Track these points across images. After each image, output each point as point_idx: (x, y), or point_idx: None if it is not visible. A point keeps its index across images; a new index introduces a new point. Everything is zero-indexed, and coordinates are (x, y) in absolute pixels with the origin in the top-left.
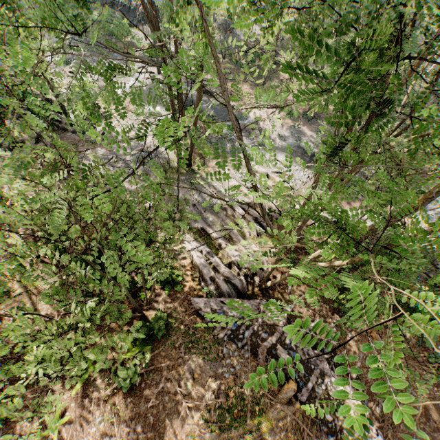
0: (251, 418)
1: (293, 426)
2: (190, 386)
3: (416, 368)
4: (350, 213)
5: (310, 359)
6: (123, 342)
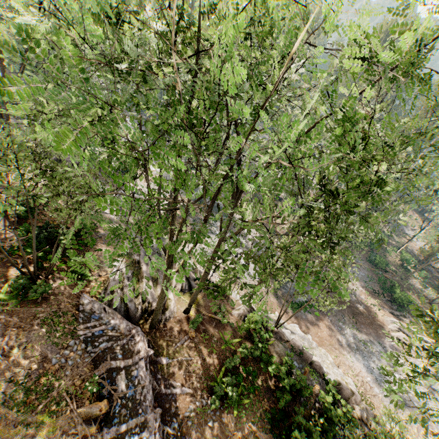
0: (40, 413)
1: None
2: (16, 350)
3: None
4: (286, 323)
5: (143, 402)
6: (1, 289)
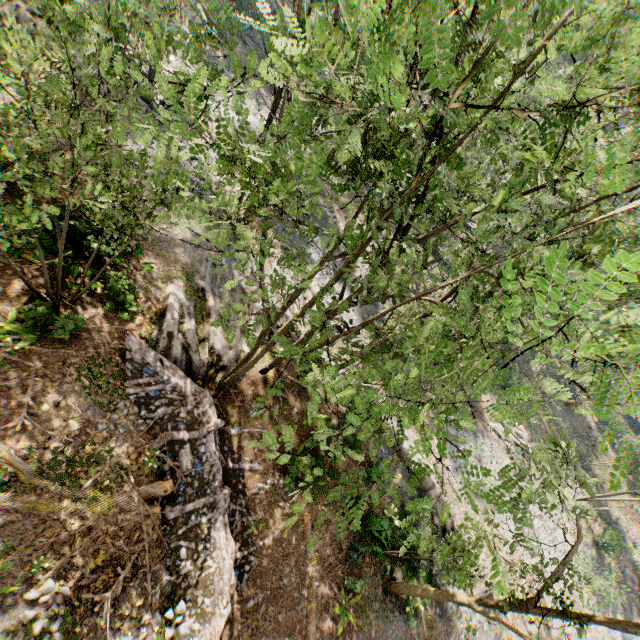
0: (90, 488)
1: (132, 529)
2: (46, 408)
3: (327, 586)
4: None
5: (212, 482)
6: (6, 313)
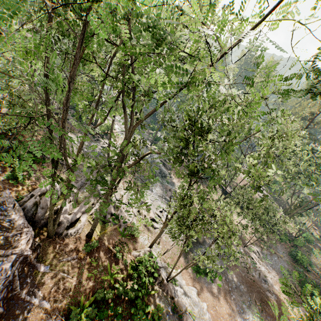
0: None
1: None
2: None
3: None
4: (184, 283)
5: None
6: None
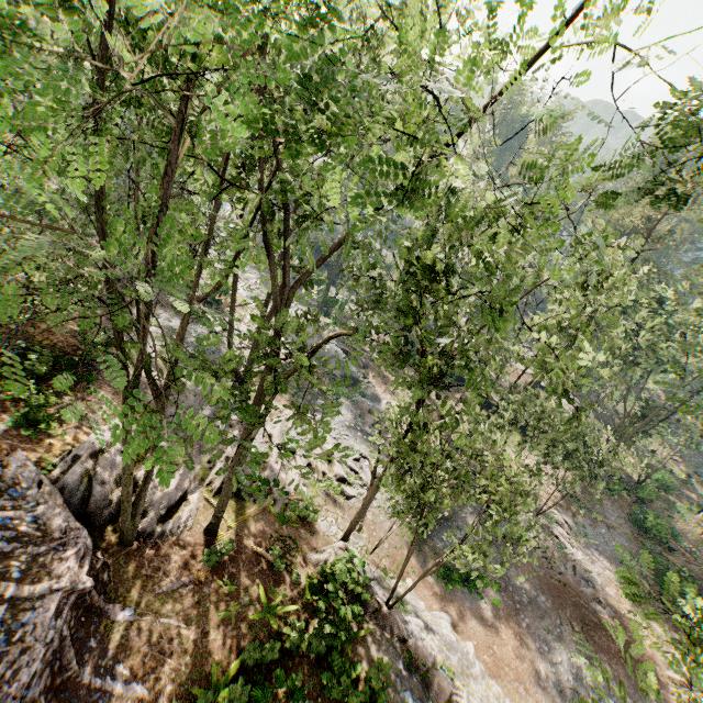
0: None
1: None
2: None
3: None
4: (423, 607)
5: (5, 684)
6: None
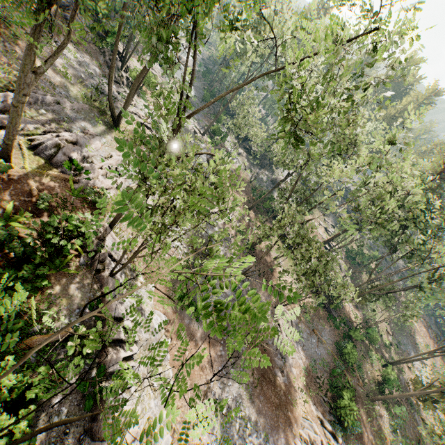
0: None
1: None
2: None
3: None
4: (149, 302)
5: None
6: None
